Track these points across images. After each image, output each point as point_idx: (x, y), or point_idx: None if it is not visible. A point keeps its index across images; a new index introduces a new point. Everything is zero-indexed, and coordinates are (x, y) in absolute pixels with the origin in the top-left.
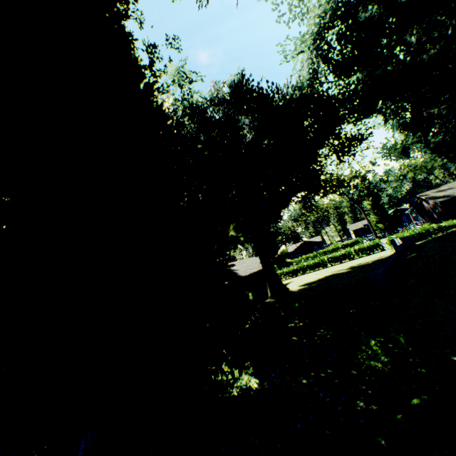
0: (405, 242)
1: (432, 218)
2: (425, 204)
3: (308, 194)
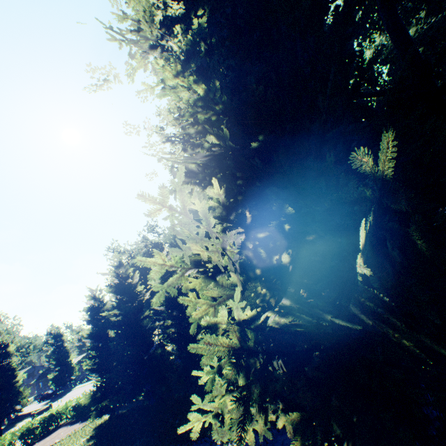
0: None
1: None
2: None
3: None
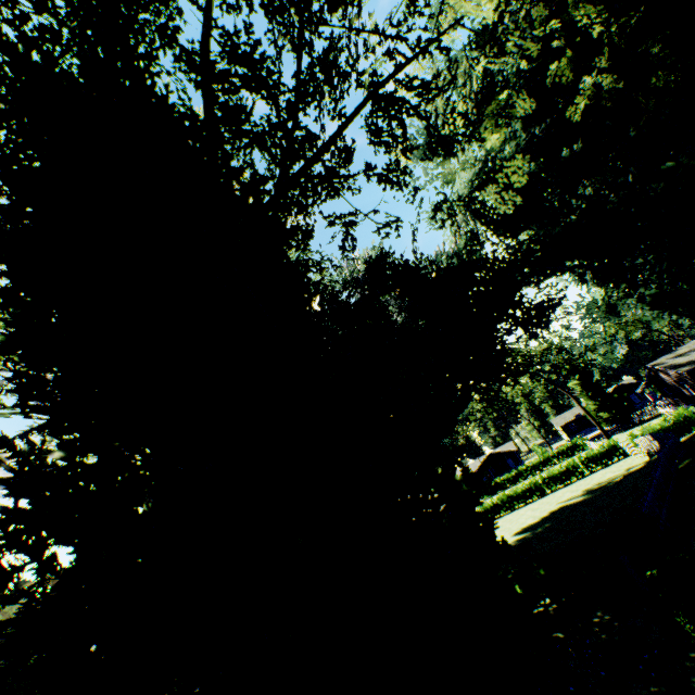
0: (665, 443)
1: (682, 395)
2: (664, 376)
3: (491, 384)
